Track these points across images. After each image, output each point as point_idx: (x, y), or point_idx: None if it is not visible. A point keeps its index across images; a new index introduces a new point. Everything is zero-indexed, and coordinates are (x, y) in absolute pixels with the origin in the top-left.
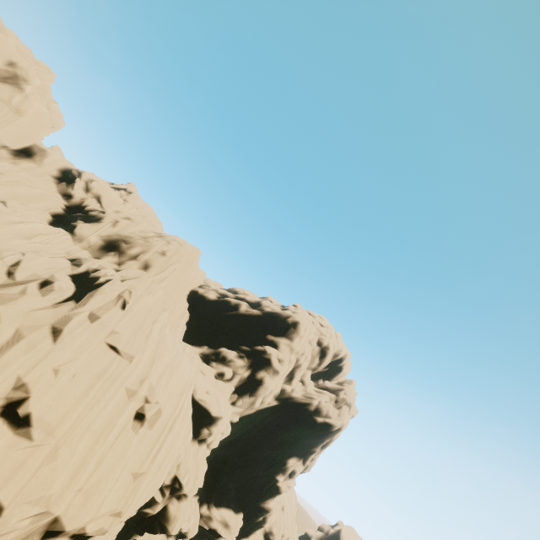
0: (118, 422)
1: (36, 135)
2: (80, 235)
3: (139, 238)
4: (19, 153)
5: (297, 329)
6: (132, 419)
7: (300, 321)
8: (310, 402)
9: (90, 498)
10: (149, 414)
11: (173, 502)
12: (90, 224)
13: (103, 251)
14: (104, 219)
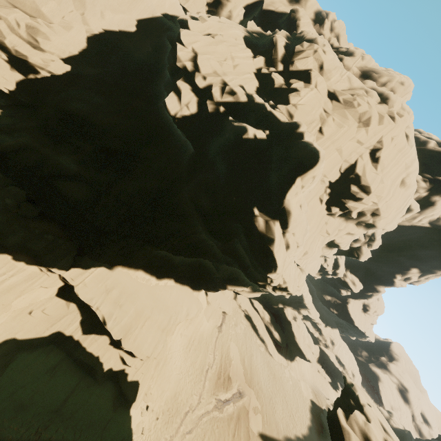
0: (397, 180)
1: None
2: (347, 66)
3: (382, 70)
4: (291, 0)
5: None
6: (400, 182)
7: None
8: None
9: (388, 208)
10: (409, 183)
11: (365, 246)
12: (350, 58)
13: (361, 79)
14: (355, 54)
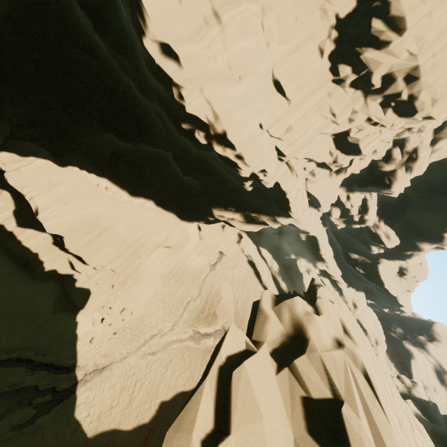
0: None
1: None
2: None
3: None
4: None
5: None
6: None
7: None
8: None
9: (435, 67)
10: None
11: (401, 170)
12: None
13: None
14: None
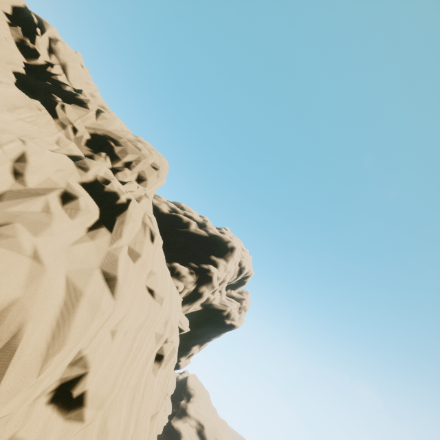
0: (146, 369)
1: None
2: (62, 118)
3: (126, 140)
4: None
5: (233, 253)
6: (153, 362)
7: (237, 246)
8: (225, 309)
9: None
10: (167, 355)
11: None
12: (71, 106)
13: (91, 148)
14: (84, 103)
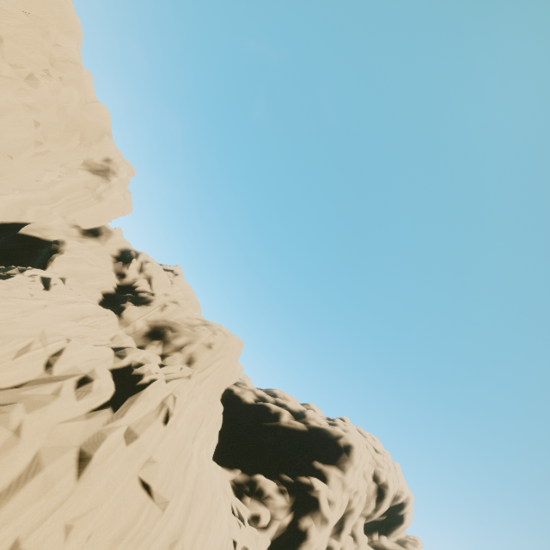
0: None
1: (108, 218)
2: (127, 319)
3: (186, 326)
4: (88, 233)
5: (350, 456)
6: None
7: (354, 444)
8: None
9: None
10: None
11: None
12: (139, 307)
13: (147, 339)
14: (153, 302)
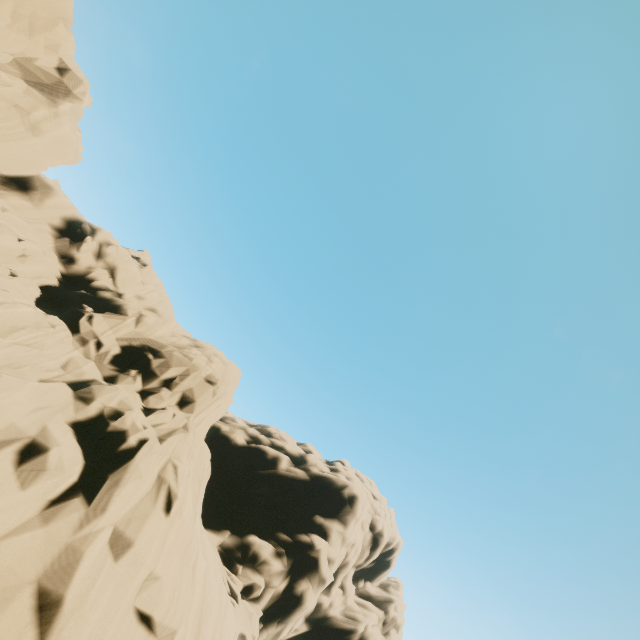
0: None
1: (45, 164)
2: (85, 332)
3: (173, 348)
4: (9, 182)
5: (354, 507)
6: None
7: (359, 494)
8: (354, 629)
9: None
10: None
11: None
12: (103, 315)
13: (117, 366)
14: (123, 309)
